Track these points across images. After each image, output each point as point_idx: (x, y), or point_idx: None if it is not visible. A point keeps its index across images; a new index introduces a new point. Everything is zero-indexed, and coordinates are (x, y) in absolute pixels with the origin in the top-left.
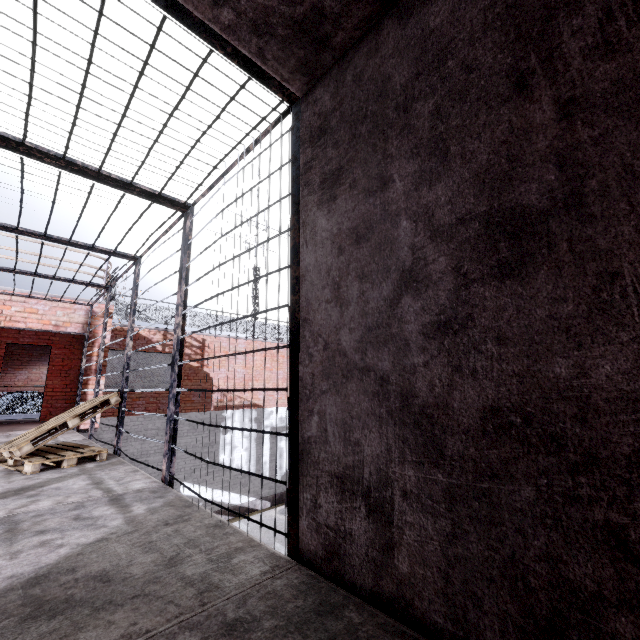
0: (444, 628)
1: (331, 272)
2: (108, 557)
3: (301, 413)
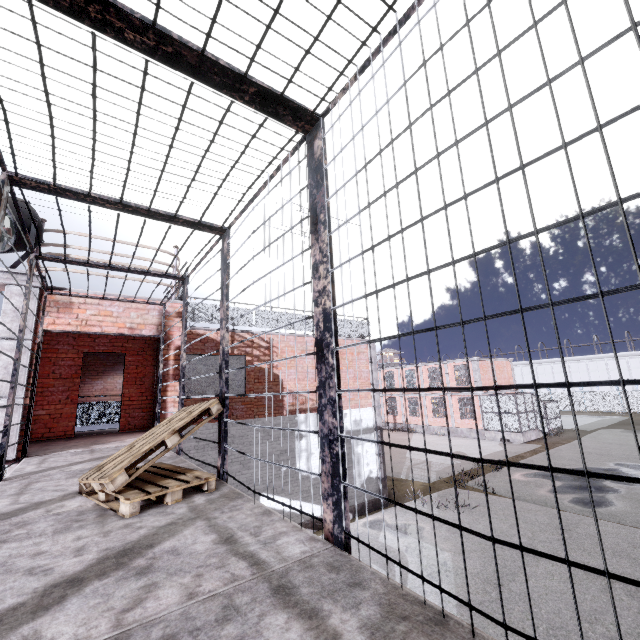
0: None
1: None
2: None
3: None
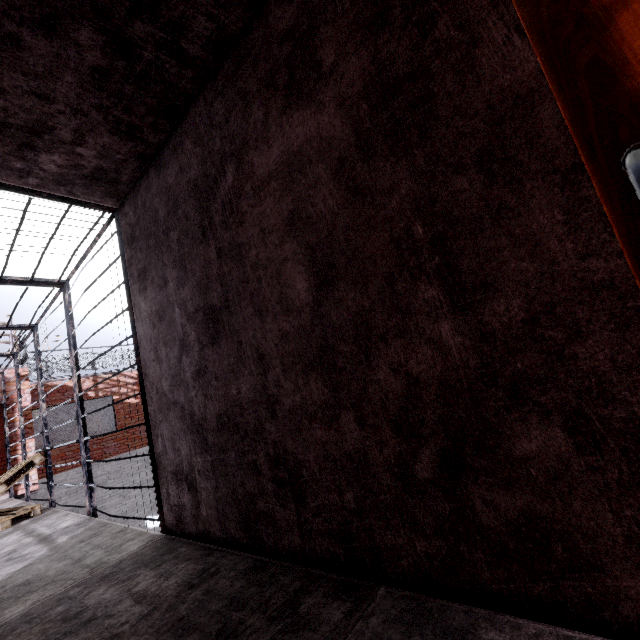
0: (220, 537)
1: (152, 340)
2: (31, 573)
3: (153, 438)
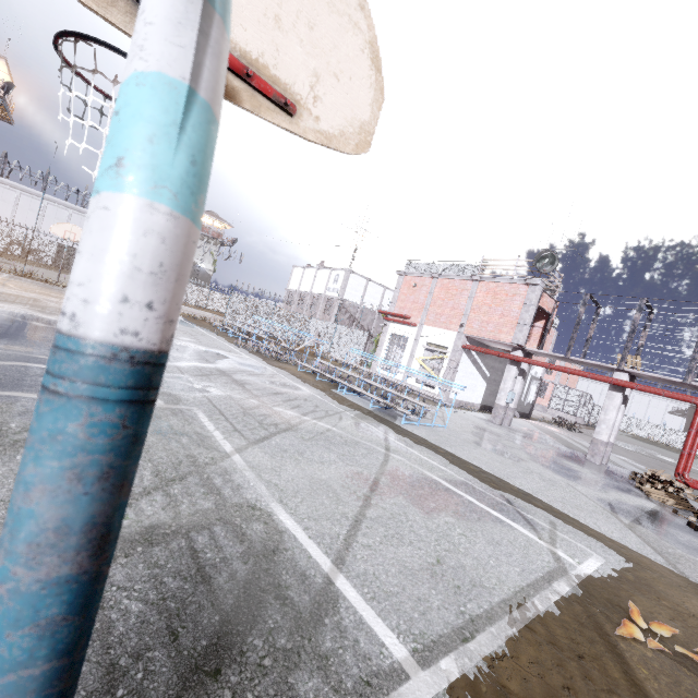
0: None
1: None
2: None
3: None
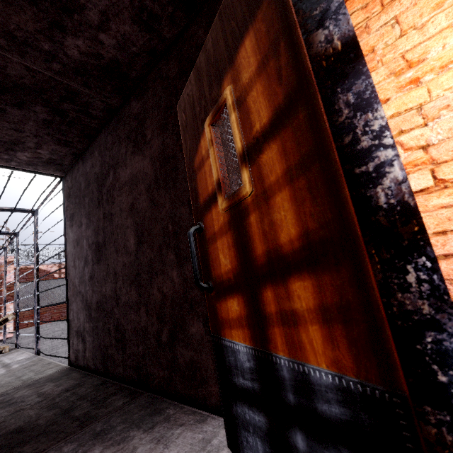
0: (93, 368)
1: (73, 255)
2: None
3: (69, 310)
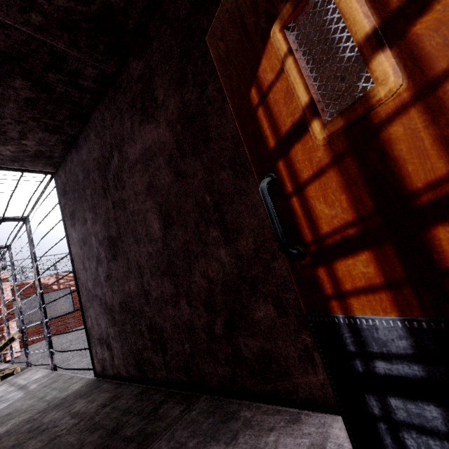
0: (126, 376)
1: (81, 257)
2: (12, 408)
3: (86, 318)
